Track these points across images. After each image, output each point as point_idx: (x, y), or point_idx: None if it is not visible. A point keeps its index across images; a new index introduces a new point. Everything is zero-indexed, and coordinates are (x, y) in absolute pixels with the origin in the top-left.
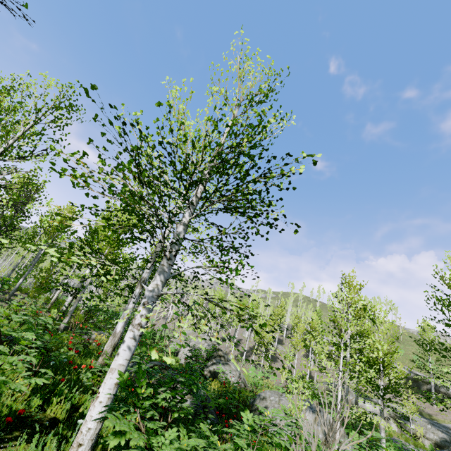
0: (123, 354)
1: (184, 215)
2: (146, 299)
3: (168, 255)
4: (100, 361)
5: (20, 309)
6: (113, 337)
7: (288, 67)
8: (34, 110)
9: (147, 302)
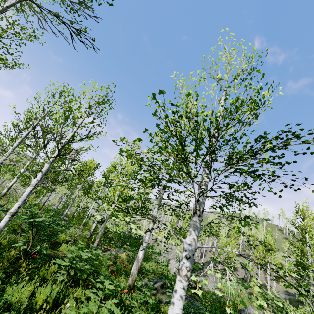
0: (178, 304)
1: (203, 177)
2: (187, 252)
3: (198, 212)
4: (130, 281)
5: (85, 247)
6: (137, 262)
7: (266, 49)
8: (89, 107)
9: (189, 255)
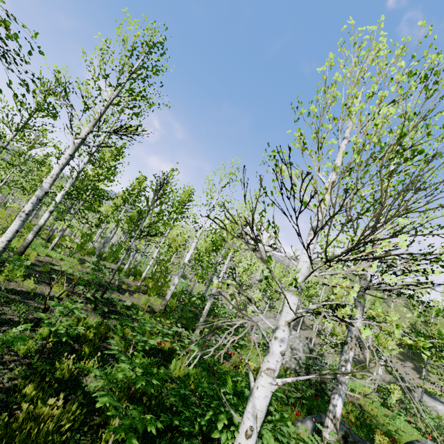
0: None
1: None
2: None
3: None
4: None
5: None
6: (335, 423)
7: None
8: None
9: None
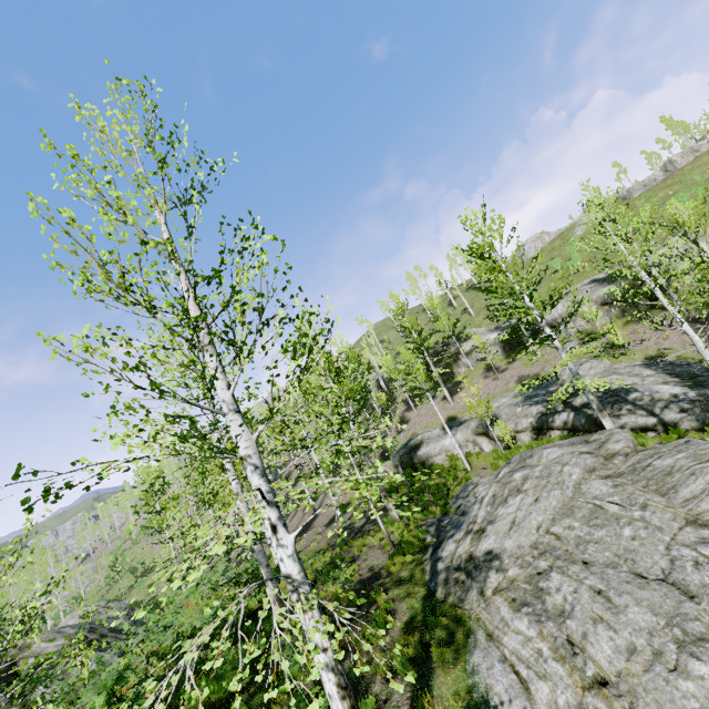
0: None
1: None
2: None
3: None
4: None
5: None
6: None
7: None
8: None
9: None
